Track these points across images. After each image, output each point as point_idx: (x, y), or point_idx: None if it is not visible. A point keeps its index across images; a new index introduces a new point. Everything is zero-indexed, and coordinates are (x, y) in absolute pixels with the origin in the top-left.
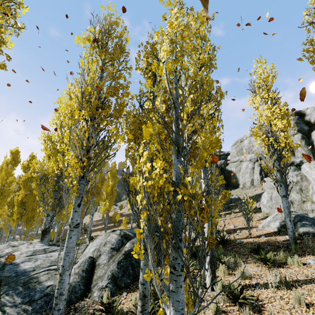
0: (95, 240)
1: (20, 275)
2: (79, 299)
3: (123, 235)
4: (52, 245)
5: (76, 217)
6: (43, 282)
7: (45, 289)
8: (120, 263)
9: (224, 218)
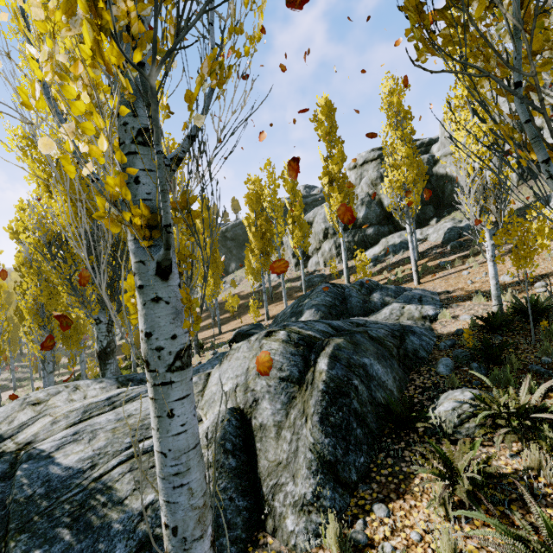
0: (225, 362)
1: (58, 489)
2: (245, 543)
3: (297, 340)
4: (126, 382)
5: (165, 326)
6: (124, 499)
7: (135, 524)
8: (327, 417)
9: (462, 266)
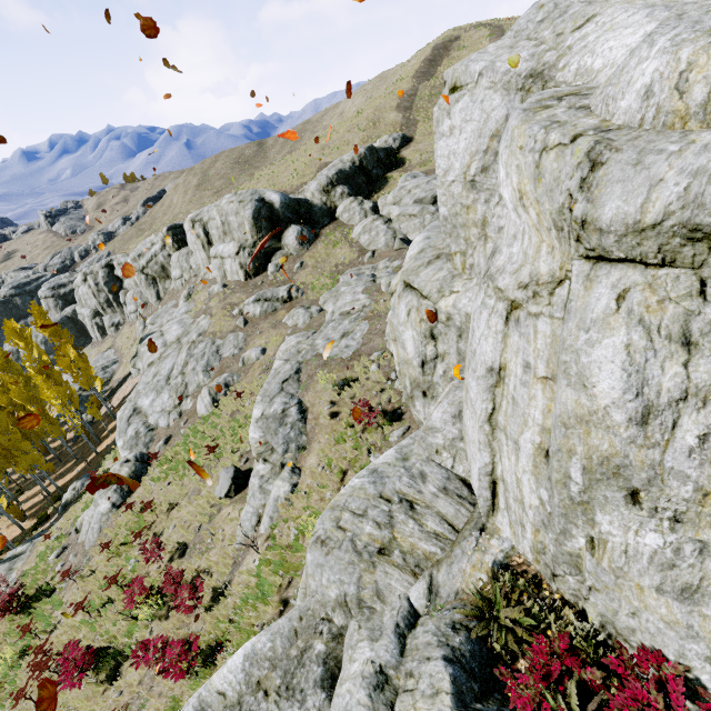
0: None
1: None
2: None
3: None
4: None
5: None
6: None
7: None
8: None
9: None
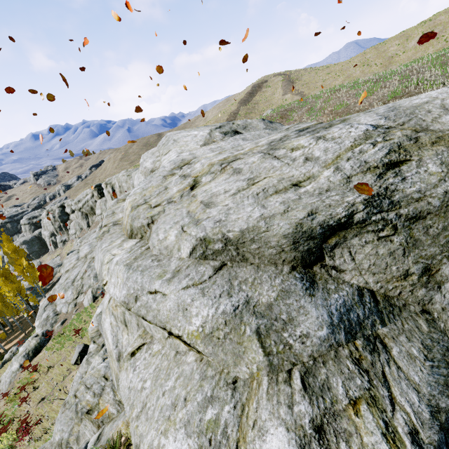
0: None
1: None
2: None
3: None
4: None
5: None
6: None
7: None
8: None
9: None
